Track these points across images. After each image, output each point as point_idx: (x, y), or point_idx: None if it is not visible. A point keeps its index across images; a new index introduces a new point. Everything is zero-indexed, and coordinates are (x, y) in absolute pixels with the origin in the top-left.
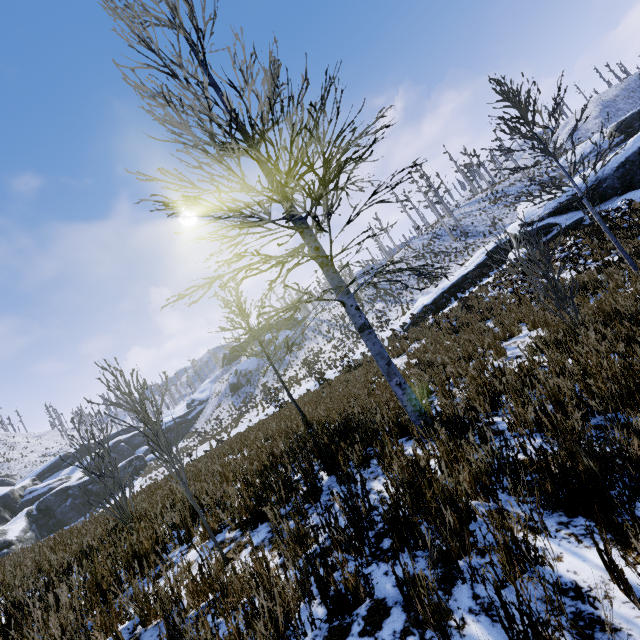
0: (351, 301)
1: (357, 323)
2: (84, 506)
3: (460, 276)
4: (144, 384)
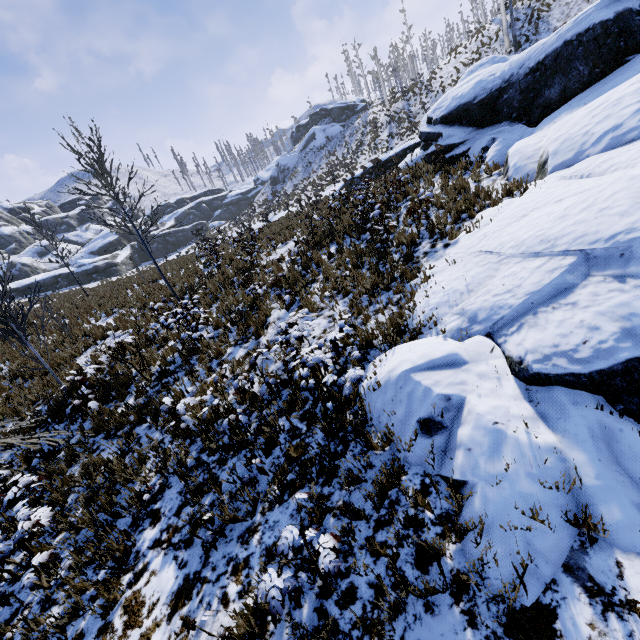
0: None
1: None
2: (165, 250)
3: (401, 149)
4: None
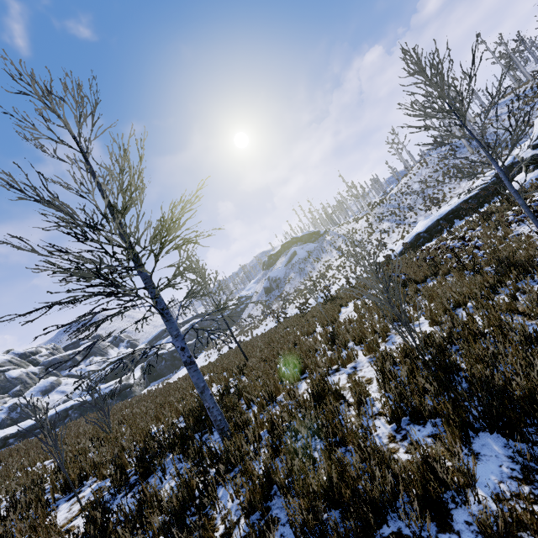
0: (178, 343)
1: (182, 360)
2: (172, 366)
3: (460, 201)
4: (36, 408)
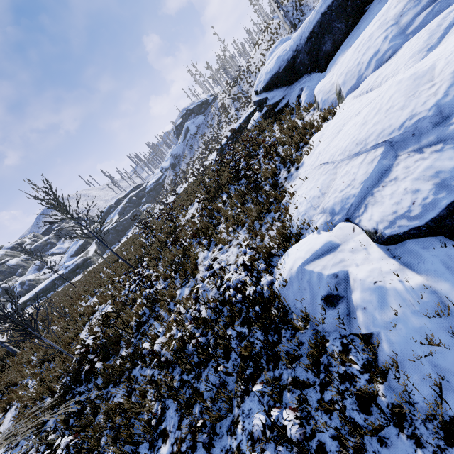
0: None
1: None
2: (118, 237)
3: (246, 116)
4: None
